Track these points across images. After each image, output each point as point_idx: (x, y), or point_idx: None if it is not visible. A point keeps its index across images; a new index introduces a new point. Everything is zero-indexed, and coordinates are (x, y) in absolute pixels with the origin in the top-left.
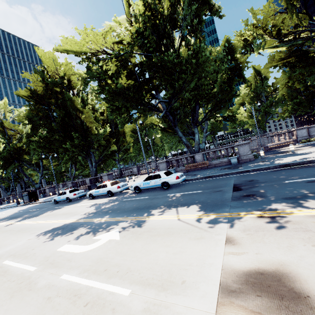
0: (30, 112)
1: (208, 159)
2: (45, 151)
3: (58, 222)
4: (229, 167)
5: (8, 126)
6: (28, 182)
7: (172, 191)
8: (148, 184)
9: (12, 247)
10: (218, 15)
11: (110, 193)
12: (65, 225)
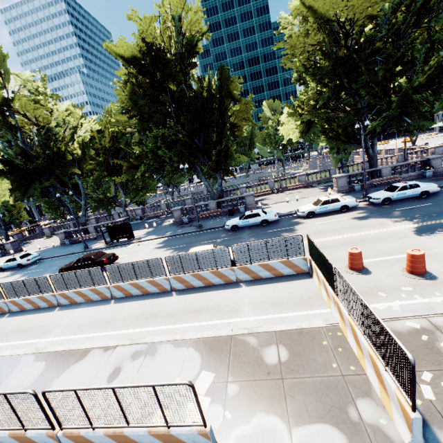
0: (132, 89)
1: (395, 173)
2: (153, 159)
3: (393, 230)
4: (435, 179)
5: (20, 108)
6: (9, 219)
7: (442, 198)
8: (404, 194)
9: (440, 243)
10: (442, 9)
11: (345, 208)
12: (423, 228)
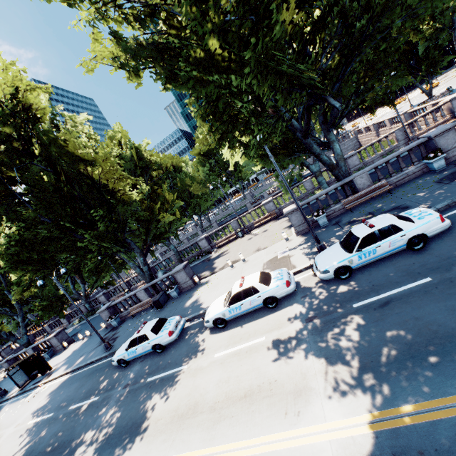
0: None
1: (380, 178)
2: (28, 271)
3: (306, 445)
4: (452, 175)
5: None
6: None
7: None
8: (373, 253)
9: None
10: None
11: (272, 301)
12: None
